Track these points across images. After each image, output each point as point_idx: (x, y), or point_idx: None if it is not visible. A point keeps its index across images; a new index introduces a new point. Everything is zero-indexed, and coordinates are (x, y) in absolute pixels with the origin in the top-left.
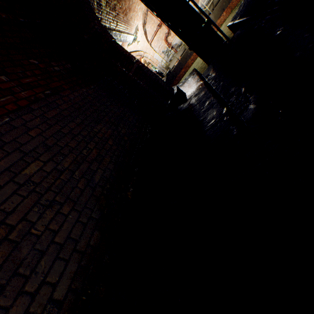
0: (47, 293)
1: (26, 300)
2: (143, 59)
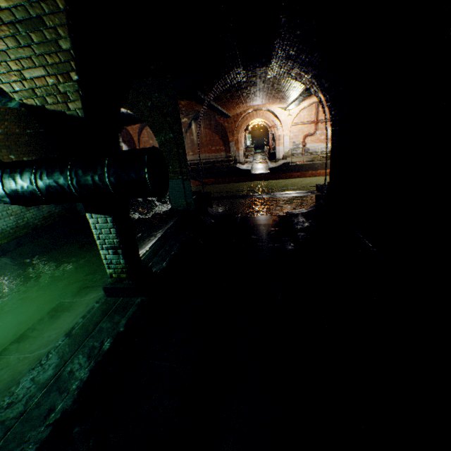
0: None
1: None
2: (275, 129)
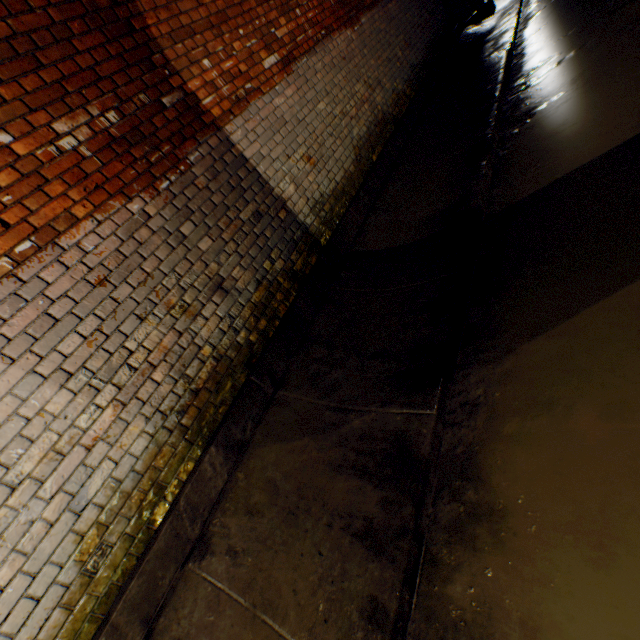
0: (417, 57)
1: (414, 54)
2: None
